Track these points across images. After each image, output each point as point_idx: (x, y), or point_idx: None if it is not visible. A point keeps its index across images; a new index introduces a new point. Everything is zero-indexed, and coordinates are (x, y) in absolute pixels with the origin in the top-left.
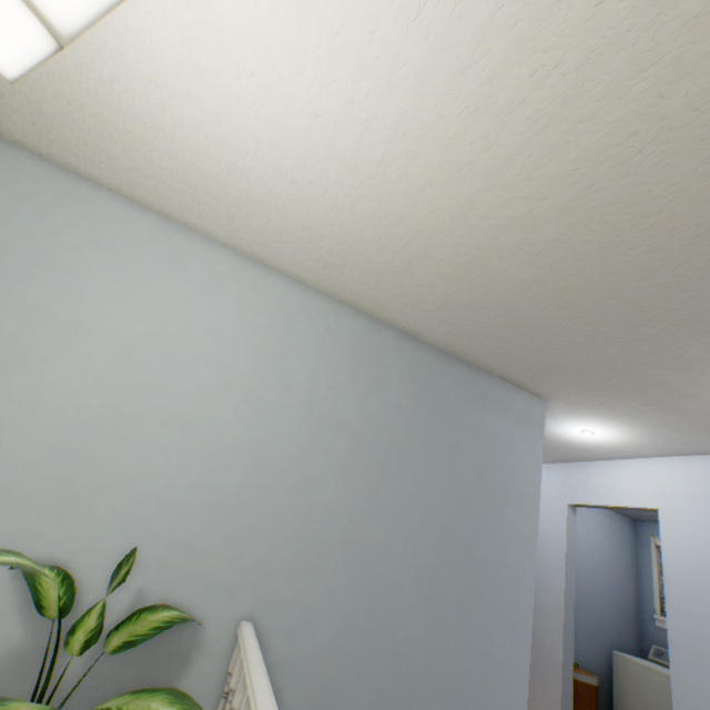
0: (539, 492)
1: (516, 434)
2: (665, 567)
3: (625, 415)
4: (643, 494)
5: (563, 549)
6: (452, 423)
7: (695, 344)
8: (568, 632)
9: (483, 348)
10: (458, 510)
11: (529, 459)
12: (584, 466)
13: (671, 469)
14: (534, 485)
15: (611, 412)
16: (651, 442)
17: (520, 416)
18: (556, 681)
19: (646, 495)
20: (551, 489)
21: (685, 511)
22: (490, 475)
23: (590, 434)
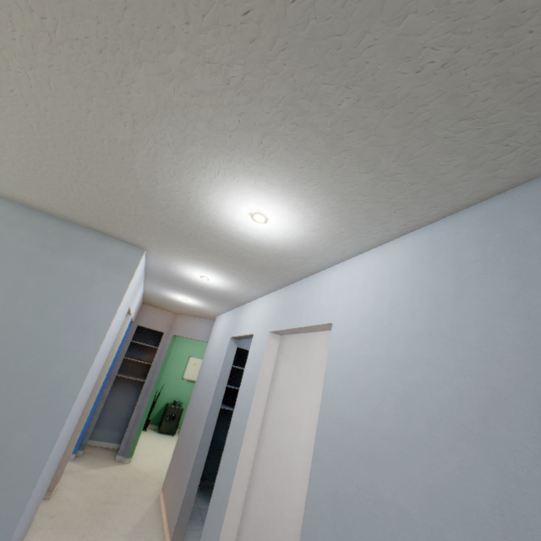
0: (112, 321)
1: (99, 275)
2: (243, 376)
3: (196, 258)
4: (253, 324)
5: (220, 371)
6: (20, 265)
7: (119, 179)
8: (209, 431)
9: (40, 200)
10: (3, 336)
11: (109, 296)
12: (243, 308)
13: (266, 304)
14: (107, 316)
15: (187, 256)
16: (243, 282)
17: (110, 262)
18: (191, 466)
19: (253, 325)
20: (229, 328)
21: (260, 334)
22: (55, 308)
23: (208, 279)
